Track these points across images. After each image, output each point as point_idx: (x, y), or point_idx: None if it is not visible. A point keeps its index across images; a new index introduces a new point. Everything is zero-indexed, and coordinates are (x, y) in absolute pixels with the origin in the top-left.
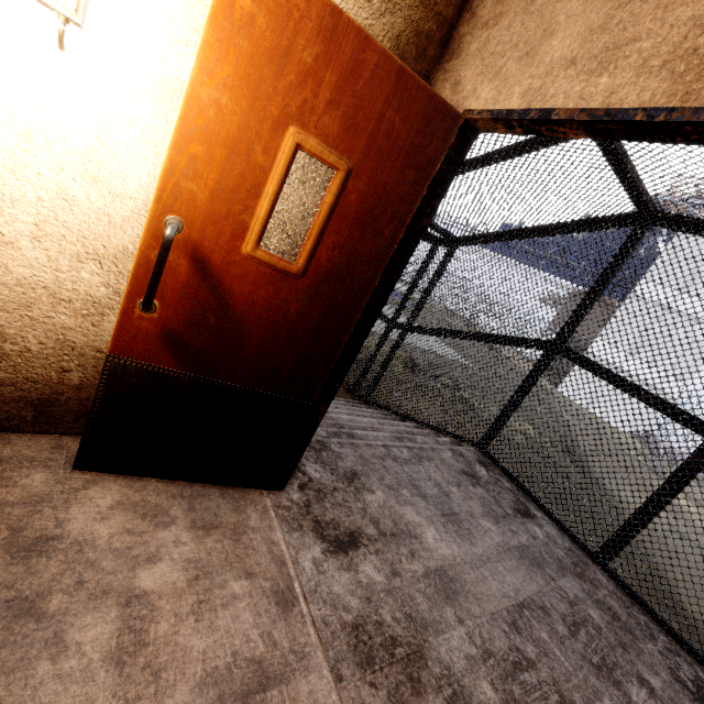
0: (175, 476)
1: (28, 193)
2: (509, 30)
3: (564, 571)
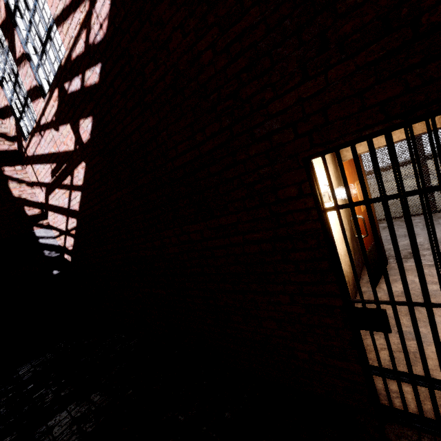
0: (381, 276)
1: (337, 236)
2: None
3: (436, 220)
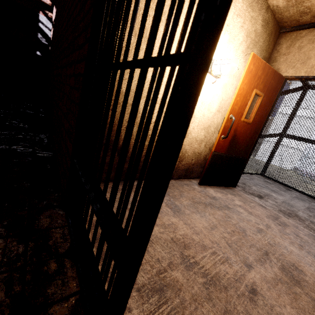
0: (216, 185)
1: (199, 115)
2: (294, 56)
3: (310, 201)
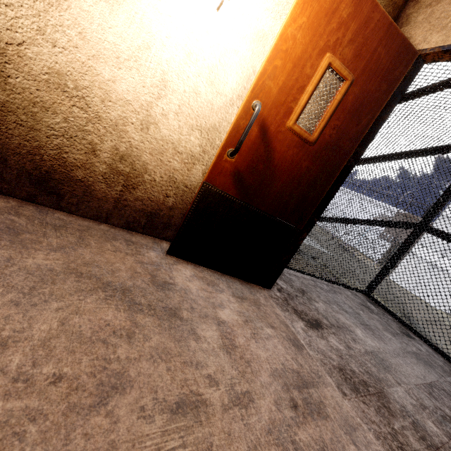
0: (216, 268)
1: (180, 87)
2: (450, 4)
3: (447, 373)
